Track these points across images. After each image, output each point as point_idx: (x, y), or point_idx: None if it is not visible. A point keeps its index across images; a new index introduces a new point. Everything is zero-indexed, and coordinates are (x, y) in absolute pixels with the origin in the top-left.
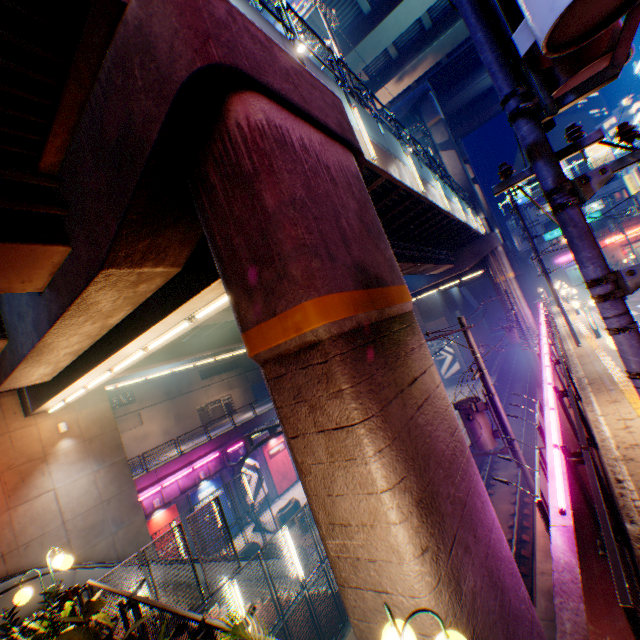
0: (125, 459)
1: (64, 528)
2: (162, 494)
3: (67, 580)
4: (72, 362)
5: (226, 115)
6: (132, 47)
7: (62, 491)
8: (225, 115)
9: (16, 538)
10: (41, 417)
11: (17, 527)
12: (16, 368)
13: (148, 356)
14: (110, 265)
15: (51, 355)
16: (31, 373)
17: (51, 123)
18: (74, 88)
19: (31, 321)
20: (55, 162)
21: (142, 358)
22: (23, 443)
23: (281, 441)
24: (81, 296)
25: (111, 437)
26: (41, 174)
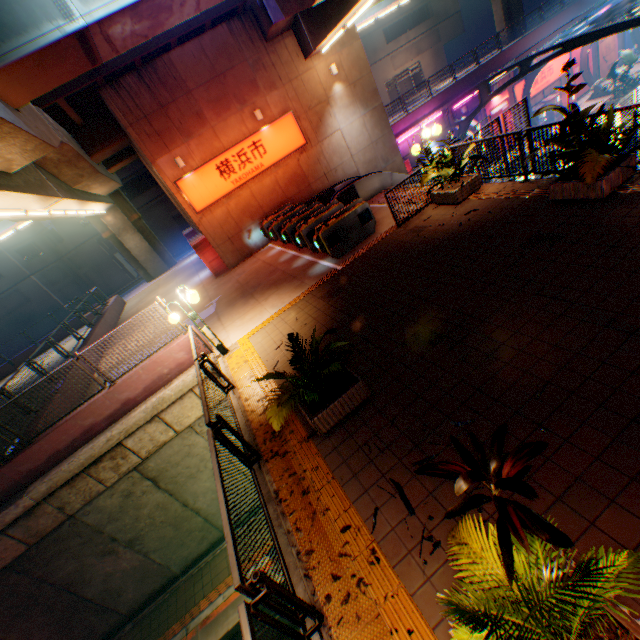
0: (381, 106)
1: (352, 162)
2: None
3: (387, 179)
4: None
5: None
6: None
7: (344, 133)
8: None
9: (328, 165)
10: (314, 62)
11: (326, 158)
12: None
13: None
14: None
15: None
16: None
17: None
18: None
19: None
20: None
21: None
22: (310, 88)
23: (504, 100)
24: None
25: (367, 83)
26: None
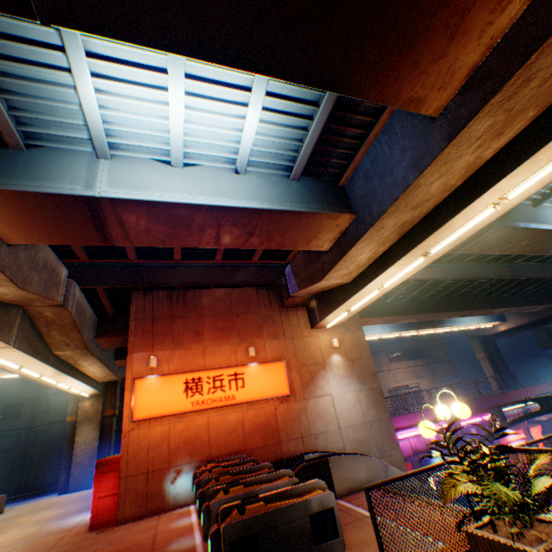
0: (378, 388)
1: (338, 433)
2: None
3: (380, 470)
4: (385, 250)
5: None
6: None
7: (335, 398)
8: None
9: (308, 426)
10: (319, 331)
11: (308, 416)
12: (360, 237)
13: (374, 309)
14: None
15: (392, 221)
16: (355, 256)
17: None
18: None
19: (403, 166)
20: None
21: (456, 243)
22: (309, 348)
23: (520, 436)
24: (542, 45)
25: (366, 363)
26: None
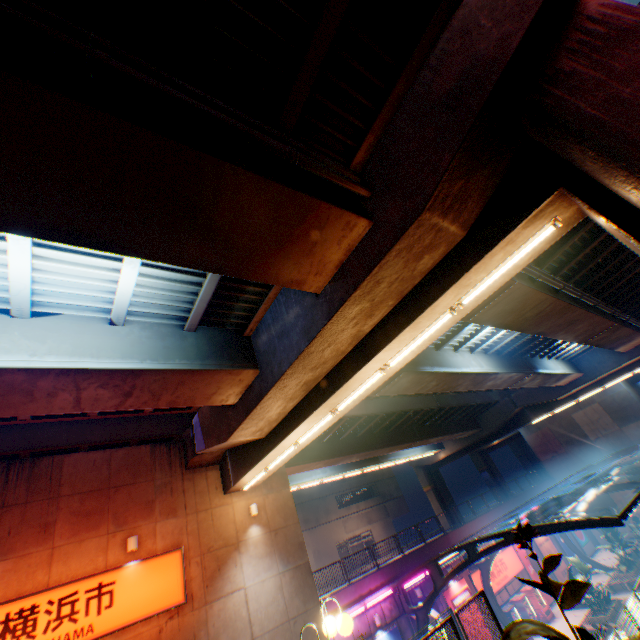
0: (307, 563)
1: None
2: (333, 639)
3: None
4: (296, 404)
5: (579, 10)
6: (473, 13)
7: (250, 592)
8: (577, 12)
9: None
10: (235, 496)
11: (210, 631)
12: (264, 396)
13: (310, 452)
14: (427, 209)
15: (295, 380)
16: (264, 413)
17: (366, 129)
18: (401, 82)
19: (297, 331)
20: (360, 162)
21: (361, 398)
22: (220, 522)
23: (464, 587)
24: (380, 263)
25: (293, 531)
26: (351, 171)
